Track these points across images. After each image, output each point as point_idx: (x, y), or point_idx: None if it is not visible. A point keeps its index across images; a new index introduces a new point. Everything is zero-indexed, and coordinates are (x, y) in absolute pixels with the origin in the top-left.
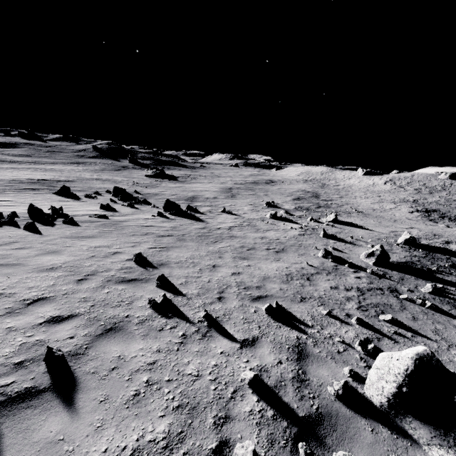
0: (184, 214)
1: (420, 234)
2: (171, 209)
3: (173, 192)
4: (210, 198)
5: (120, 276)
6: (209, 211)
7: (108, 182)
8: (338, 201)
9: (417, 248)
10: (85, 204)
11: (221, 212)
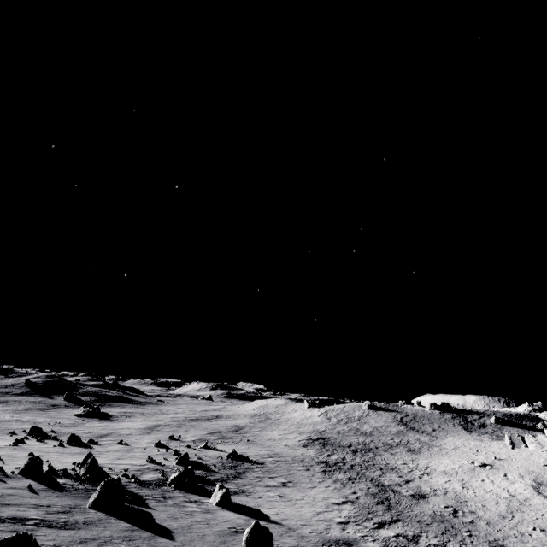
0: (82, 445)
1: (262, 453)
2: (73, 441)
3: (91, 430)
4: (123, 434)
5: (20, 457)
6: (107, 443)
7: (28, 422)
8: (249, 434)
9: (234, 459)
10: (2, 440)
11: (118, 444)
